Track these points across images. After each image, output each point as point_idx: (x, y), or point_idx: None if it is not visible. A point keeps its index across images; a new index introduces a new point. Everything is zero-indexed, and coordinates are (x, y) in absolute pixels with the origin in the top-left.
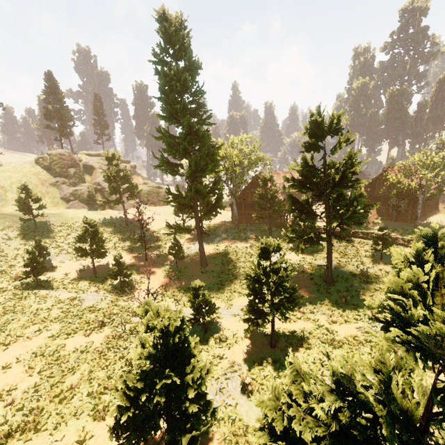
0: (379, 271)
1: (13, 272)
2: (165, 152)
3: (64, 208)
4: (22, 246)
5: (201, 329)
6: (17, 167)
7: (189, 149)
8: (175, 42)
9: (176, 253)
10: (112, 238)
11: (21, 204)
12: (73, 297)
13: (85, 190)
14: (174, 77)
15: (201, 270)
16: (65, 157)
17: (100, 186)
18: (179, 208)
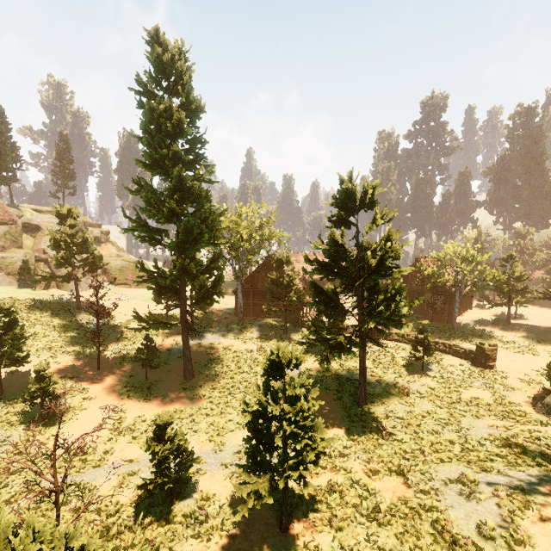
0: (423, 387)
1: None
2: (142, 211)
3: None
4: None
5: (166, 497)
6: None
7: (177, 210)
8: (170, 72)
9: (147, 358)
10: (47, 333)
11: None
12: None
13: (18, 259)
14: (165, 114)
15: (184, 384)
16: None
17: (46, 255)
18: (158, 292)
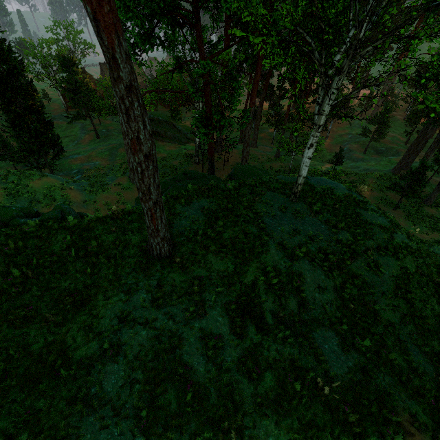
0: None
1: None
2: None
3: None
4: None
5: None
6: None
7: None
8: None
9: None
10: None
11: None
12: None
13: None
14: None
15: None
16: None
17: None
18: None
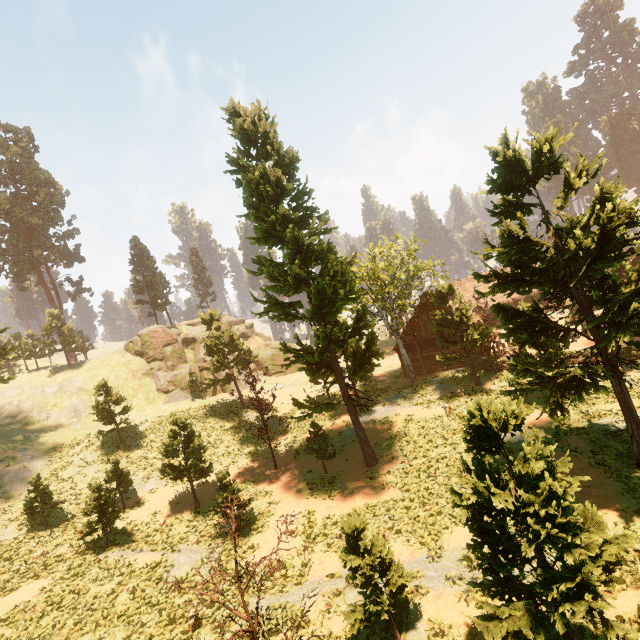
0: None
1: (78, 524)
2: (269, 289)
3: (162, 403)
4: (102, 474)
5: (385, 628)
6: (105, 360)
7: (303, 275)
8: (256, 137)
9: (319, 448)
10: (224, 439)
11: (98, 410)
12: (155, 562)
13: (186, 373)
14: (261, 180)
15: (369, 473)
16: (158, 334)
17: (206, 363)
18: (310, 371)
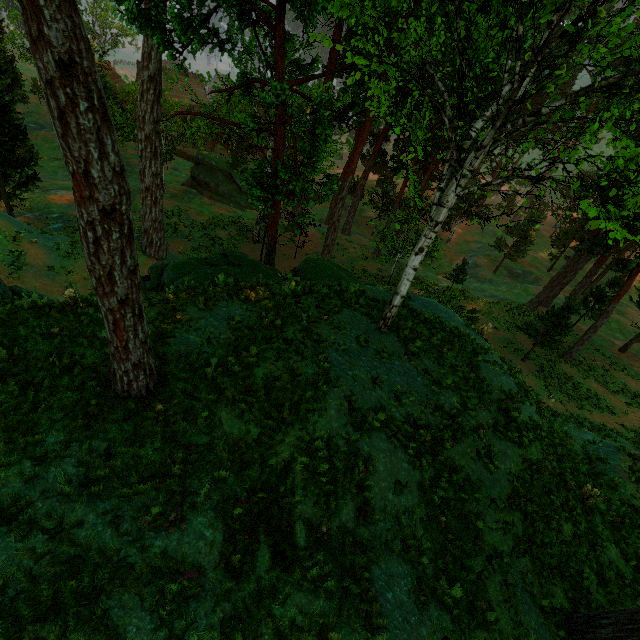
0: None
1: None
2: None
3: None
4: None
5: None
6: None
7: None
8: None
9: None
10: None
11: None
12: None
13: None
14: None
15: None
16: None
17: None
18: None
